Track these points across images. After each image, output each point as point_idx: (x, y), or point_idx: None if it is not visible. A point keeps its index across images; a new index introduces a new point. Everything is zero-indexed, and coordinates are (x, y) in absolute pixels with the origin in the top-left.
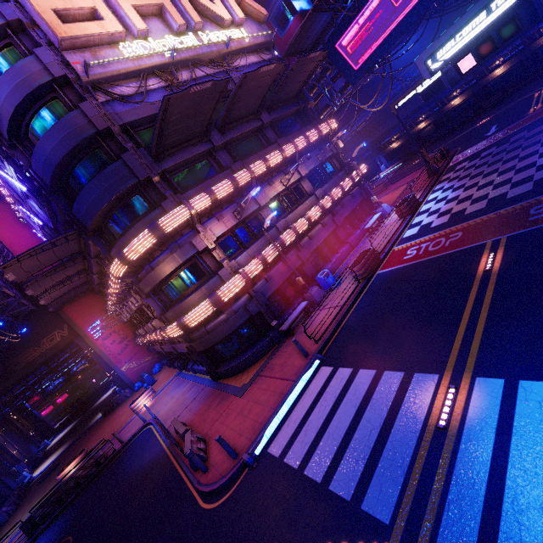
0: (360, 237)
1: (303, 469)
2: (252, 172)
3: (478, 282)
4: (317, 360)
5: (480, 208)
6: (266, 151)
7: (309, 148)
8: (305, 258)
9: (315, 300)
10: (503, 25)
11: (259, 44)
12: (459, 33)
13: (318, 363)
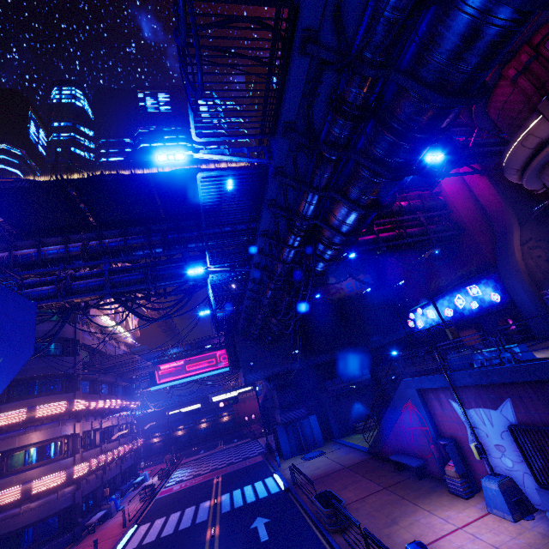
0: (126, 491)
1: (159, 537)
2: (111, 404)
3: (215, 484)
4: (136, 524)
5: (208, 471)
6: (113, 397)
7: (125, 409)
8: (105, 481)
9: (110, 511)
10: (231, 399)
11: (131, 344)
12: (222, 395)
13: (137, 525)
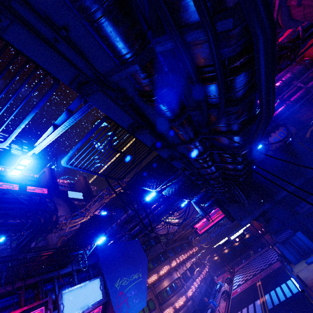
0: (215, 293)
1: None
2: (185, 256)
3: (258, 286)
4: None
5: (251, 276)
6: (184, 251)
7: (192, 253)
8: (202, 293)
9: (213, 309)
10: (241, 235)
11: (178, 222)
12: (234, 234)
13: None
